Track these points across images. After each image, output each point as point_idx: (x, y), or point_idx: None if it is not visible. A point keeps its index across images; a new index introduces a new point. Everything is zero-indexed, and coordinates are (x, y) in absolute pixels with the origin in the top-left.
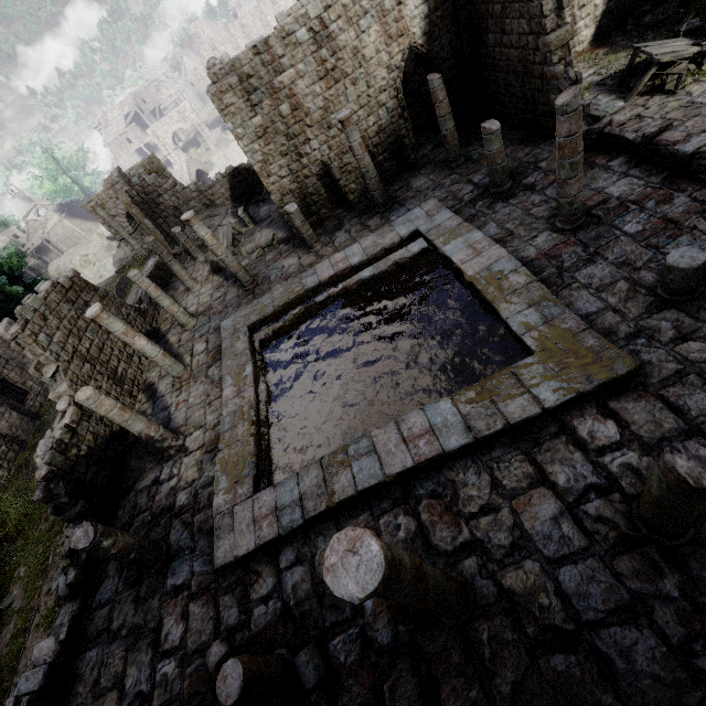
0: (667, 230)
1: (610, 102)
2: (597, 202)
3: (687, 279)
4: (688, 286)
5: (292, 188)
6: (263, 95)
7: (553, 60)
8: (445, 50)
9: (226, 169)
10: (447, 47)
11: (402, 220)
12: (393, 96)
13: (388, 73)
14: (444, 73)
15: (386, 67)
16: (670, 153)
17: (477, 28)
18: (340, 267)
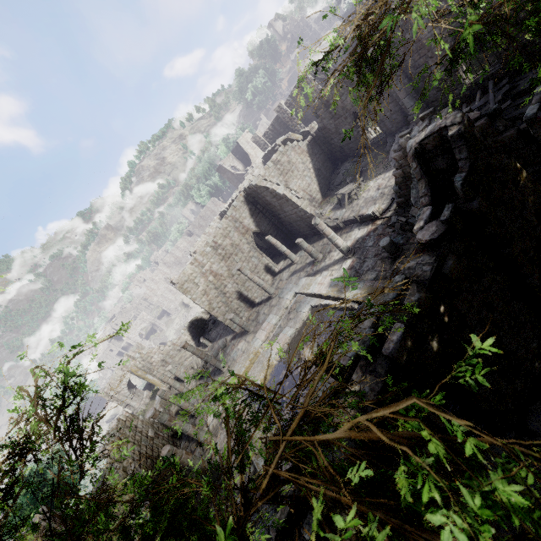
0: (381, 237)
1: (340, 211)
2: (355, 243)
3: (391, 247)
4: (394, 249)
5: (227, 309)
6: (199, 278)
7: (308, 211)
8: (267, 227)
9: (185, 325)
10: (267, 226)
11: (285, 293)
12: (255, 251)
13: (249, 245)
14: (271, 234)
15: (247, 243)
16: (366, 216)
17: (275, 215)
18: (268, 328)
